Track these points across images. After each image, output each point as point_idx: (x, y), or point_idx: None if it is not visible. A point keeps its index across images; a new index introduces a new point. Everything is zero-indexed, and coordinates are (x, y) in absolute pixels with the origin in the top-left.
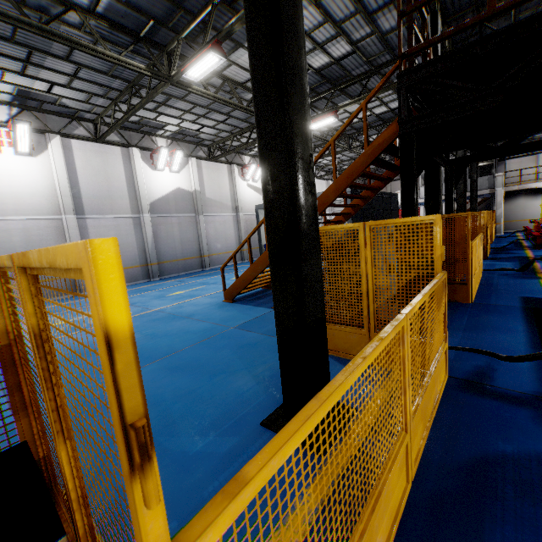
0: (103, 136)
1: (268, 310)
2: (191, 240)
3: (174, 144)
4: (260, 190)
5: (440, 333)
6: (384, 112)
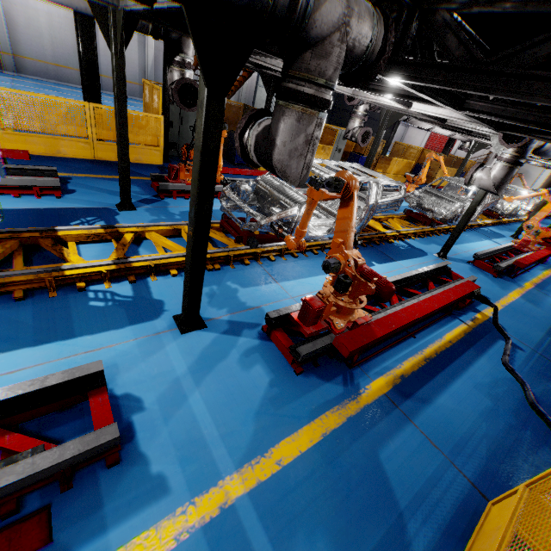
0: None
1: None
2: None
3: None
4: None
5: (153, 140)
6: None
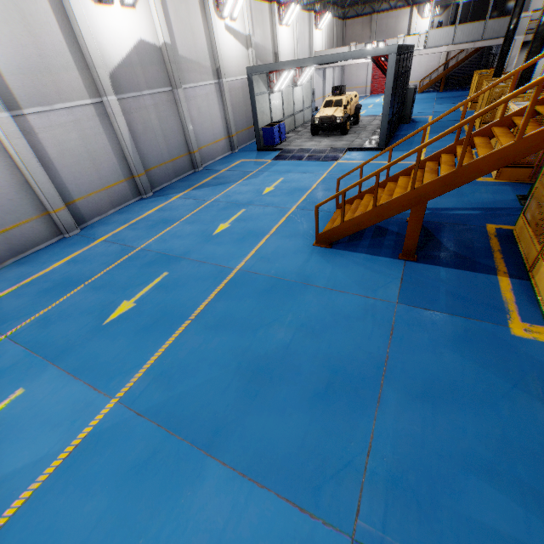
0: None
1: (399, 263)
2: (175, 131)
3: None
4: (240, 37)
5: None
6: None
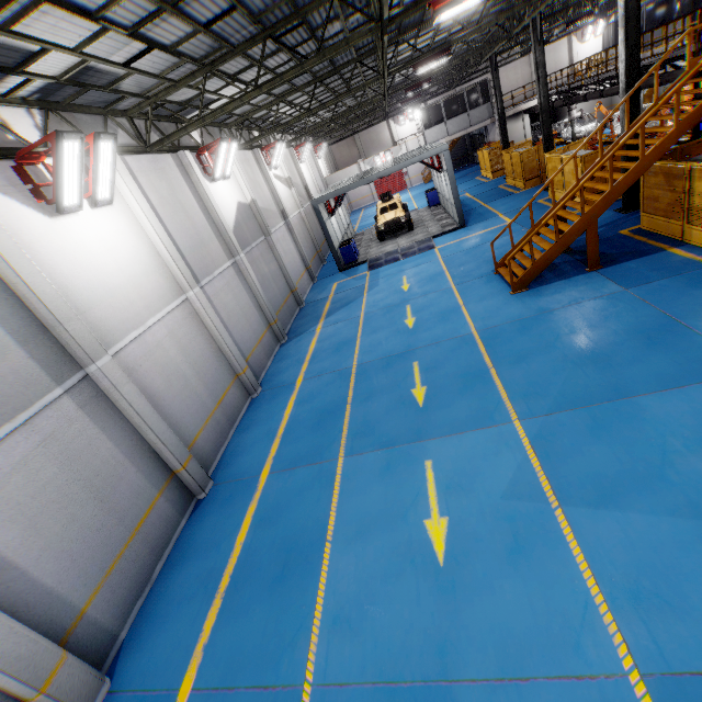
0: (171, 139)
1: (593, 273)
2: (278, 274)
3: (203, 132)
4: (283, 180)
5: None
6: (439, 40)
